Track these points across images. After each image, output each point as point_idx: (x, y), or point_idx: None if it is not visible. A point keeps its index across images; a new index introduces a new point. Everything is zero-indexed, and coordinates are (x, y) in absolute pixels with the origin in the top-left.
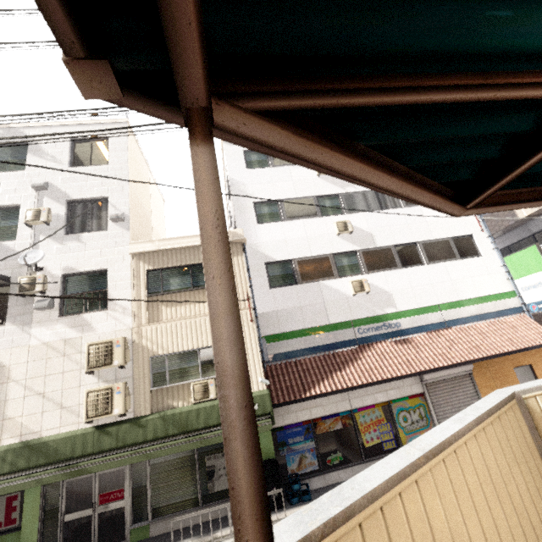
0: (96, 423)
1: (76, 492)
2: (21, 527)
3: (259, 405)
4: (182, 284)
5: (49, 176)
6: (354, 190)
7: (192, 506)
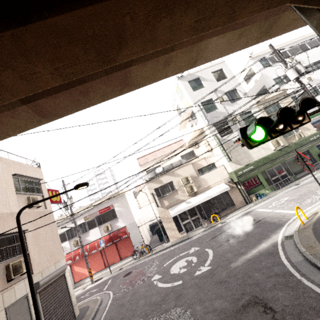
0: (275, 150)
1: (270, 173)
2: (262, 183)
3: (318, 135)
4: (274, 109)
5: (214, 87)
6: (305, 65)
7: (303, 170)
